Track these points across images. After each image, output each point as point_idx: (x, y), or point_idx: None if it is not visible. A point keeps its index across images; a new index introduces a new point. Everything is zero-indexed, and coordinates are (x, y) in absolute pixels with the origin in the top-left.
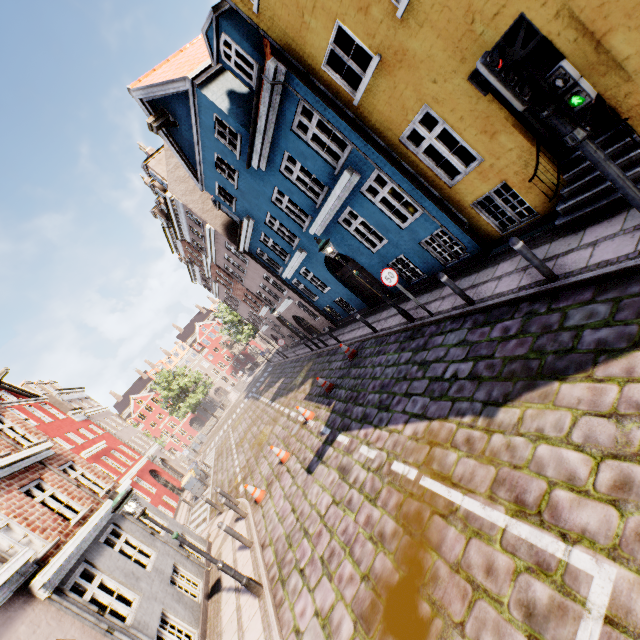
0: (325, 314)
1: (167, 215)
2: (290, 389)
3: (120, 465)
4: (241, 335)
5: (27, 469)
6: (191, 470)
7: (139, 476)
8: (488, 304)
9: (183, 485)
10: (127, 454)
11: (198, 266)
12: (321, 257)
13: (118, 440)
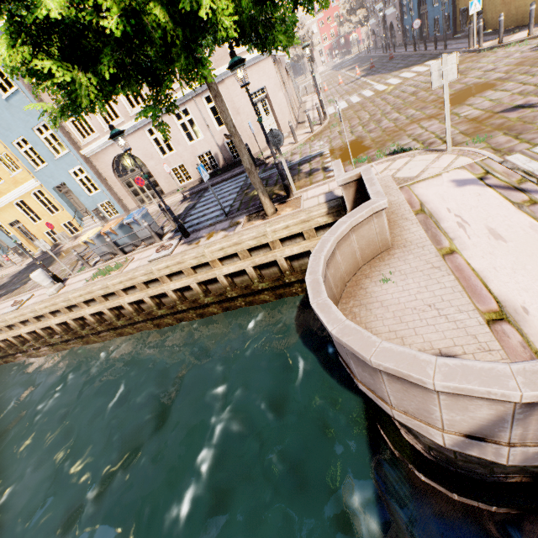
0: (404, 32)
1: None
2: (358, 68)
3: None
4: (355, 17)
5: None
6: None
7: None
8: (425, 52)
9: None
10: None
11: None
12: None
13: None
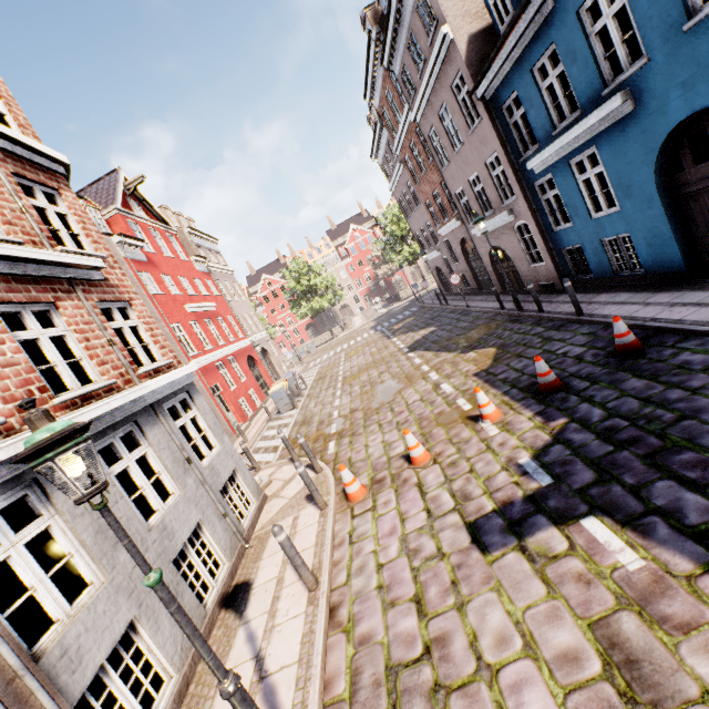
0: (558, 260)
1: (382, 18)
2: (445, 347)
3: (221, 336)
4: (396, 255)
5: (36, 280)
6: (285, 380)
7: (235, 357)
8: None
9: (270, 392)
10: (232, 328)
11: (389, 131)
12: (668, 122)
13: (229, 309)
